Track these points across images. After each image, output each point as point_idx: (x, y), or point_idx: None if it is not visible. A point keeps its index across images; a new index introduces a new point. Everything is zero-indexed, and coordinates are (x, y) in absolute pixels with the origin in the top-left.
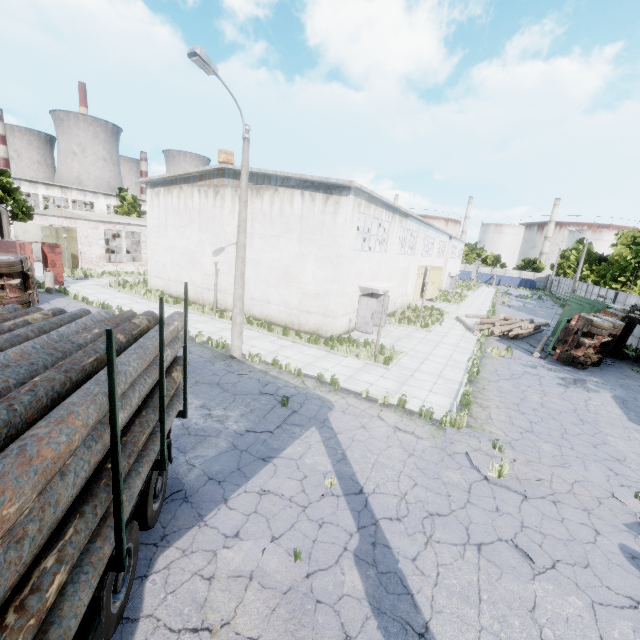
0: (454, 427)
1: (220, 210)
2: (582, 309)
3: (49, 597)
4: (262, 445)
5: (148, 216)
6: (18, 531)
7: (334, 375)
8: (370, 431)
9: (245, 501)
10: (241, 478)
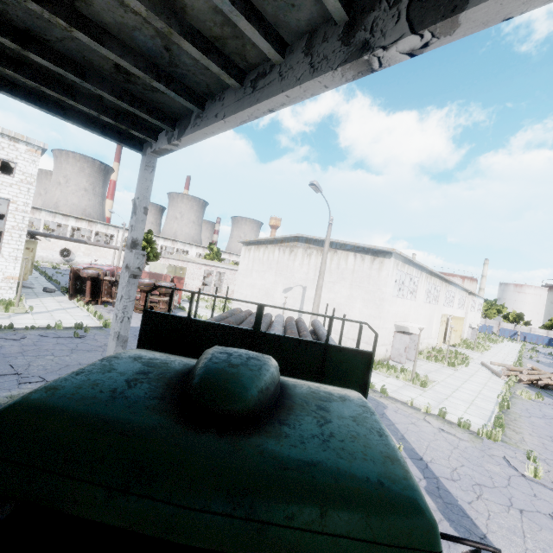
0: (490, 439)
1: (292, 262)
2: None
3: None
4: None
5: (240, 263)
6: None
7: (384, 385)
8: (419, 427)
9: None
10: None
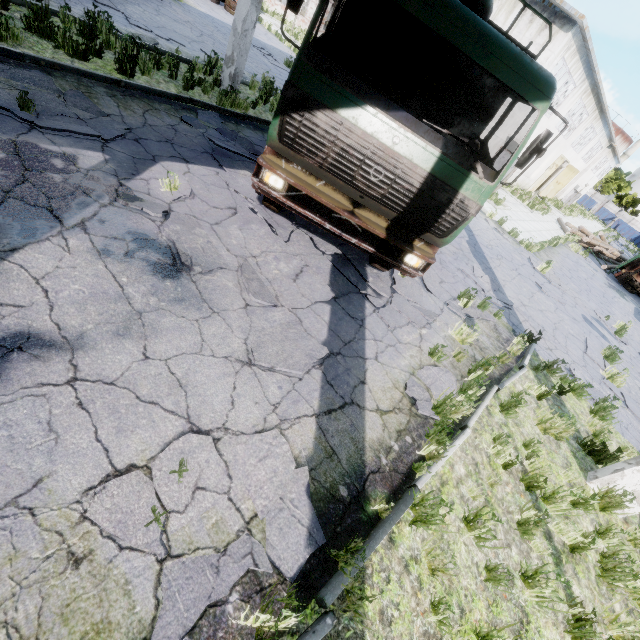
0: (526, 249)
1: None
2: None
3: None
4: None
5: None
6: None
7: None
8: (479, 220)
9: None
10: None
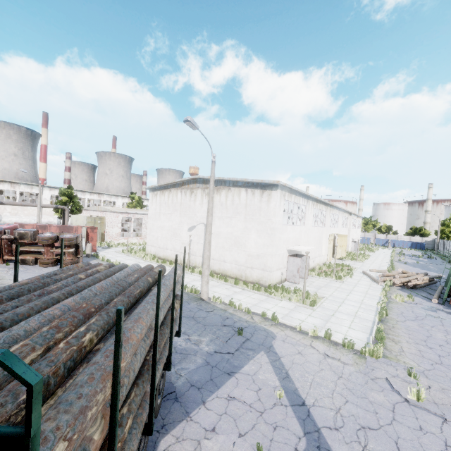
0: (373, 356)
1: (193, 202)
2: None
3: (125, 432)
4: (226, 363)
5: (149, 208)
6: (121, 381)
7: (274, 313)
8: (305, 356)
9: (217, 404)
10: (213, 386)
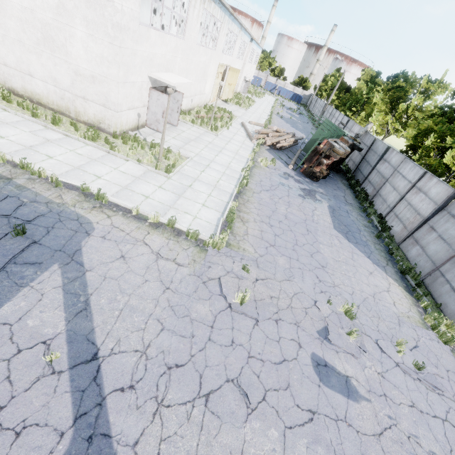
0: (215, 248)
1: None
2: (330, 135)
3: None
4: None
5: None
6: None
7: (99, 190)
8: (129, 262)
9: None
10: None
